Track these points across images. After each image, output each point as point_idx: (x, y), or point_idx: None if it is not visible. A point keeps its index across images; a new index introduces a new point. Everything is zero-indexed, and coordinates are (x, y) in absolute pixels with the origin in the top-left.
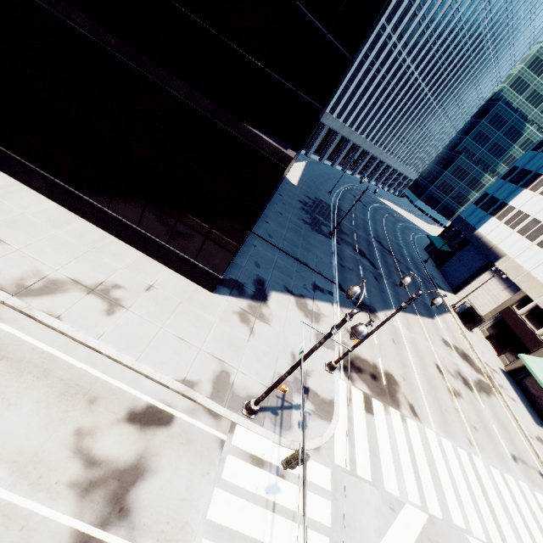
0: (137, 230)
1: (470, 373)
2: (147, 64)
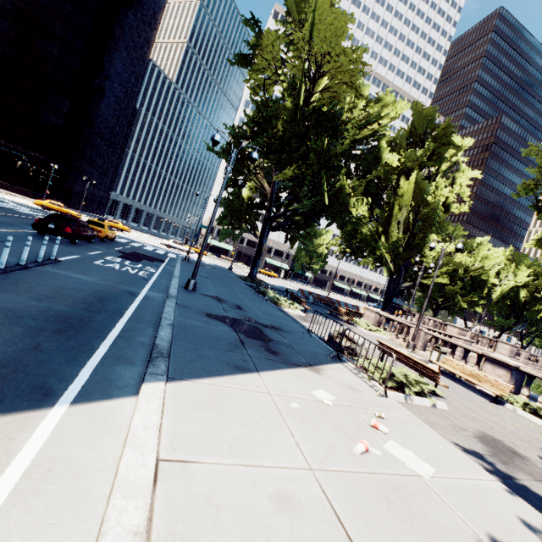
0: (2, 182)
1: None
2: (3, 142)
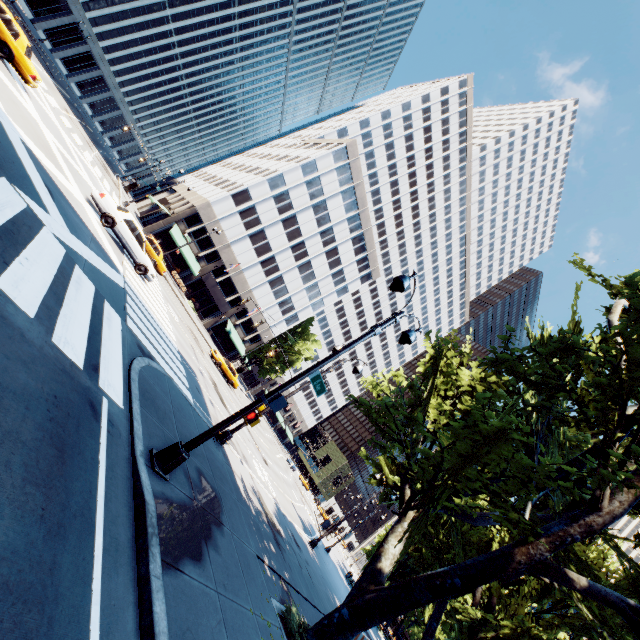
0: None
1: (100, 161)
2: None
